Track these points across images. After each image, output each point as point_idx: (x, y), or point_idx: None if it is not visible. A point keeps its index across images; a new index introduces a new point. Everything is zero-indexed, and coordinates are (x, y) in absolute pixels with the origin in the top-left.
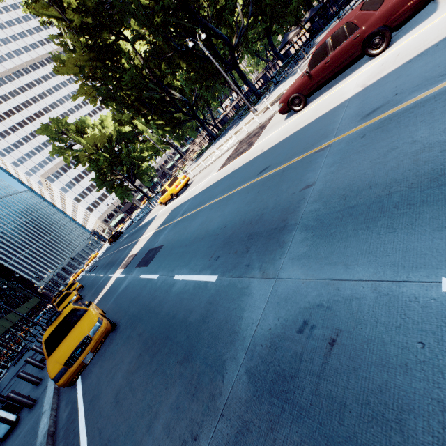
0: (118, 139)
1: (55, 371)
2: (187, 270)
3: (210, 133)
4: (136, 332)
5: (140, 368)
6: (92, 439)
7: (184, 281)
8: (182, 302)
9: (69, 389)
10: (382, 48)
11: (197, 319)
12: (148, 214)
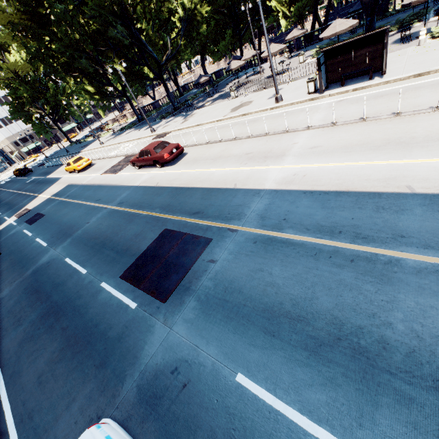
0: (47, 72)
1: None
2: (42, 238)
3: (136, 114)
4: (10, 258)
5: (7, 270)
6: None
7: (38, 242)
8: (32, 250)
9: None
10: (160, 167)
11: (32, 257)
12: (59, 169)
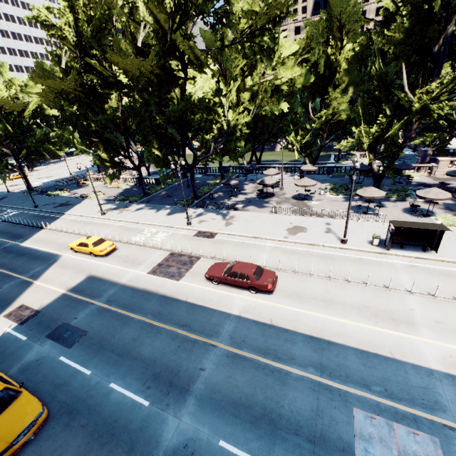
0: (35, 115)
1: (1, 448)
2: (123, 384)
3: (144, 188)
4: (77, 422)
5: (92, 452)
6: None
7: (122, 394)
8: (122, 411)
9: None
10: (254, 292)
11: (136, 428)
12: (38, 234)
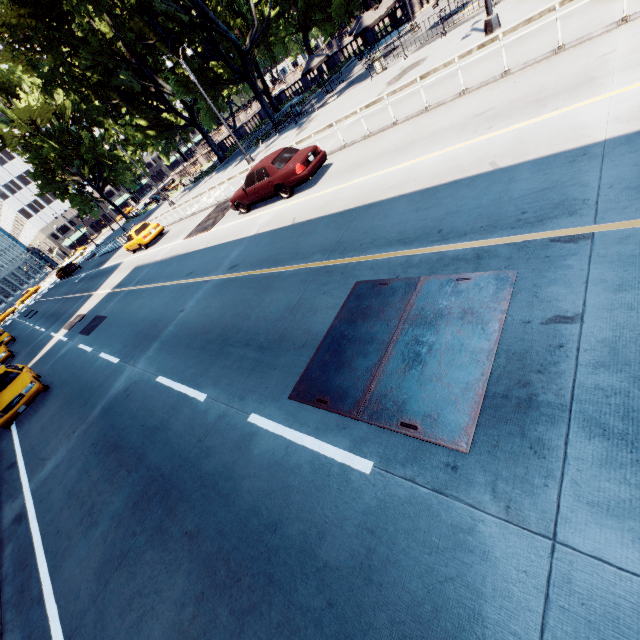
0: (76, 116)
1: None
2: (109, 351)
3: (215, 151)
4: (63, 392)
5: (60, 412)
6: (24, 448)
7: (104, 359)
8: (96, 374)
9: (4, 432)
10: (288, 196)
11: (98, 385)
12: (116, 253)
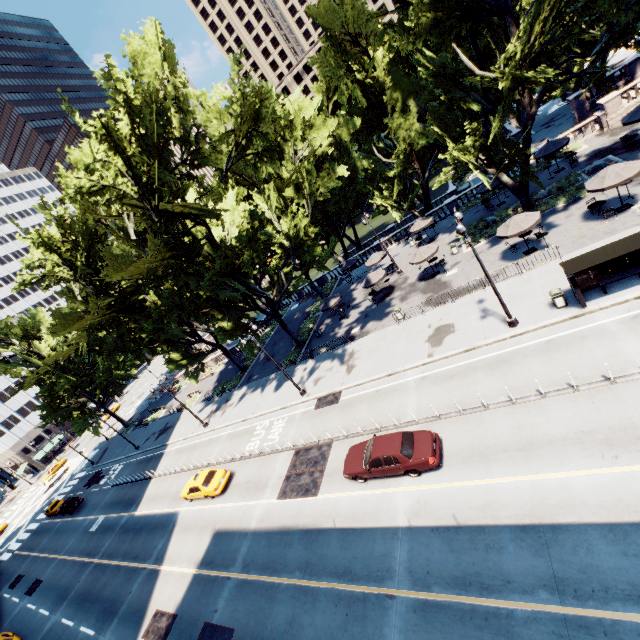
0: (91, 344)
1: None
2: None
3: (237, 364)
4: None
5: None
6: None
7: None
8: None
9: None
10: (416, 475)
11: None
12: (148, 490)
